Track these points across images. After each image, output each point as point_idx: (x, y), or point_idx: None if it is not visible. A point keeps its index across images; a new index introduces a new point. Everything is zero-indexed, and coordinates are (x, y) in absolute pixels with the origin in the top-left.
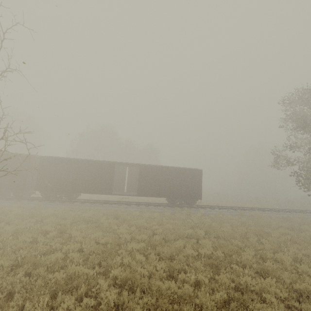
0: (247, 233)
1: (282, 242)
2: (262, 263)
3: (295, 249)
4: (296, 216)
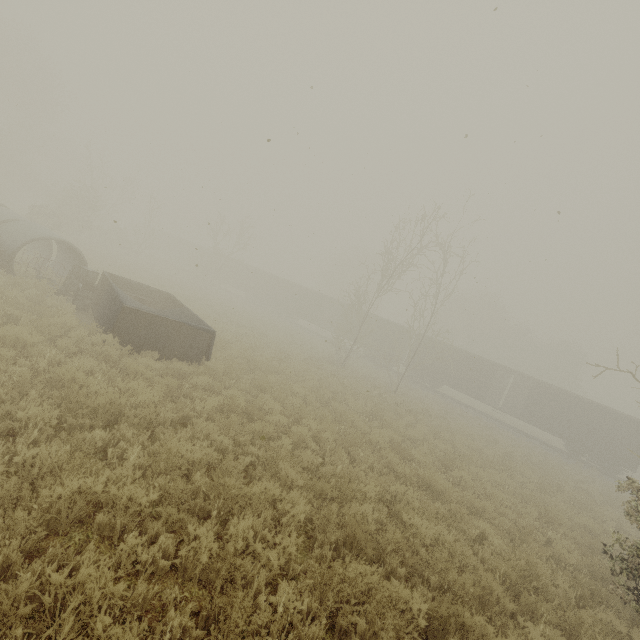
0: None
1: None
2: None
3: None
4: None
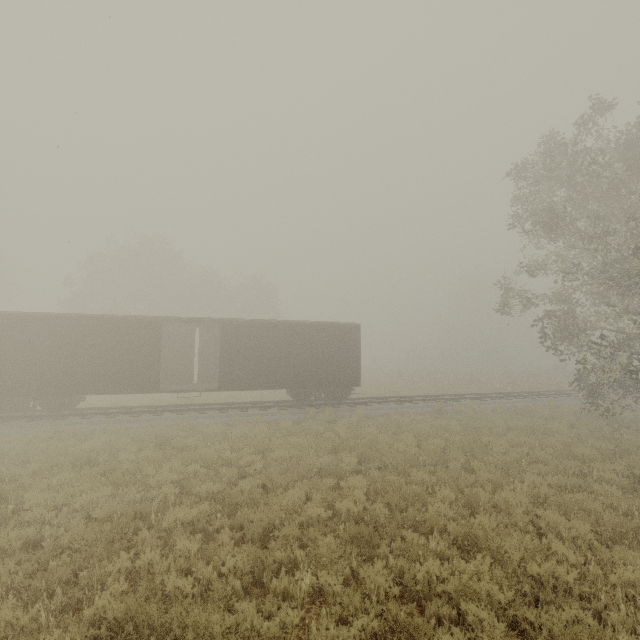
0: (446, 451)
1: (510, 465)
2: (468, 518)
3: (536, 476)
4: (541, 404)
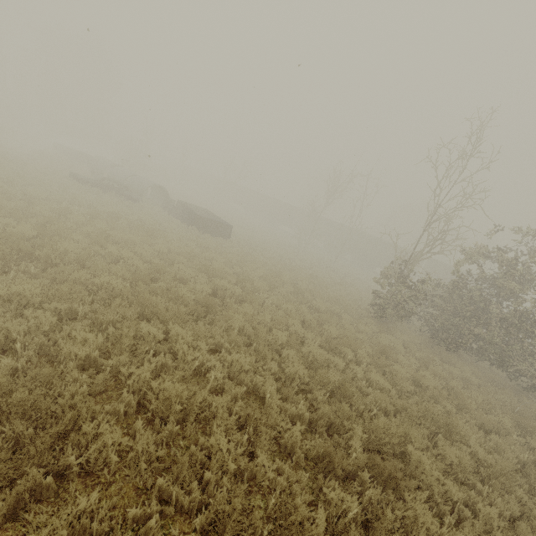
0: None
1: None
2: None
3: None
4: None
